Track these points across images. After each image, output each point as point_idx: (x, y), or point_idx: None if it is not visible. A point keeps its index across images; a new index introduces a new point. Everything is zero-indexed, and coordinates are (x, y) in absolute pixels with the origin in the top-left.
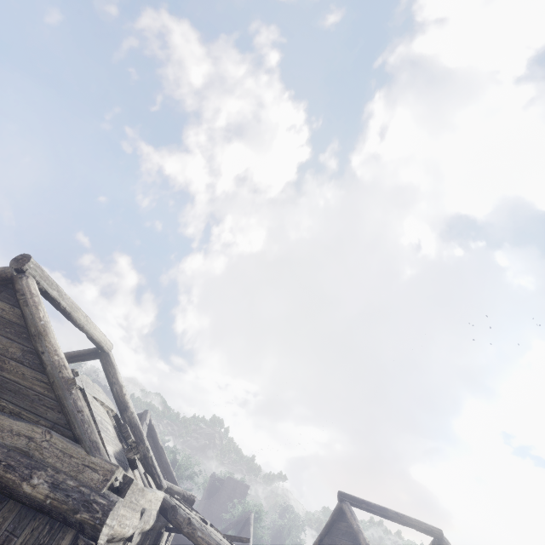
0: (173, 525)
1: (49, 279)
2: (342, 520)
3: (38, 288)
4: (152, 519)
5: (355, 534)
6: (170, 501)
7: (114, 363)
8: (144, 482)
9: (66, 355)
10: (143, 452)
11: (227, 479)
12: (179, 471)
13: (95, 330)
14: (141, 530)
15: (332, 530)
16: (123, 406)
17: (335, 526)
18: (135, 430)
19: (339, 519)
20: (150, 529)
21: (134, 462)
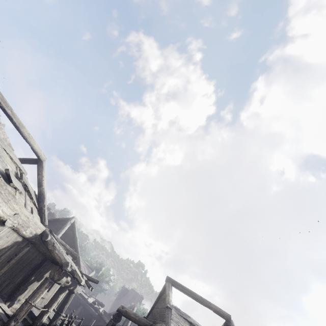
0: (45, 245)
1: (7, 103)
2: (164, 293)
3: (0, 106)
4: (28, 230)
5: (165, 297)
6: (48, 234)
7: (44, 166)
8: (25, 205)
9: (22, 158)
10: (41, 206)
11: (131, 290)
12: (101, 276)
13: (34, 144)
14: (18, 229)
15: (159, 300)
16: (40, 184)
17: (160, 297)
18: (41, 196)
19: (163, 293)
20: (30, 241)
21: (10, 177)
